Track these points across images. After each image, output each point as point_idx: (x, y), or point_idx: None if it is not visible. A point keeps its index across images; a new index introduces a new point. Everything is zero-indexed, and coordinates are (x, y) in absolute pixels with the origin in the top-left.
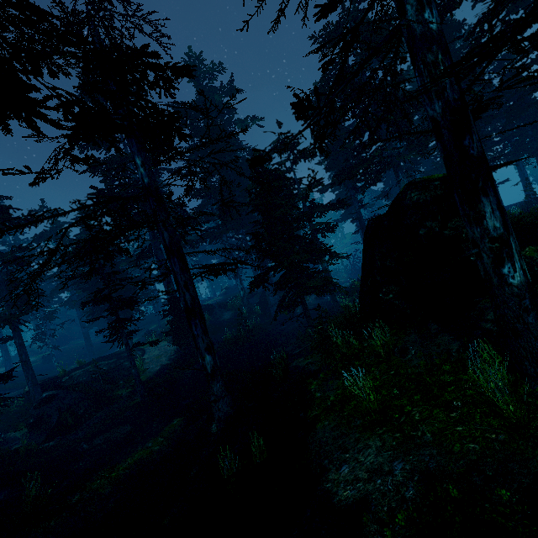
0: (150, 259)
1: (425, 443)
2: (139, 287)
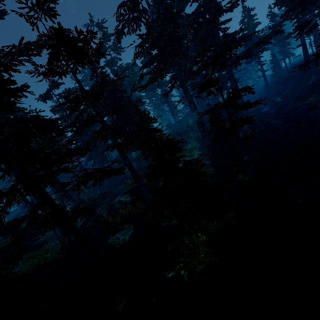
0: None
1: None
2: None
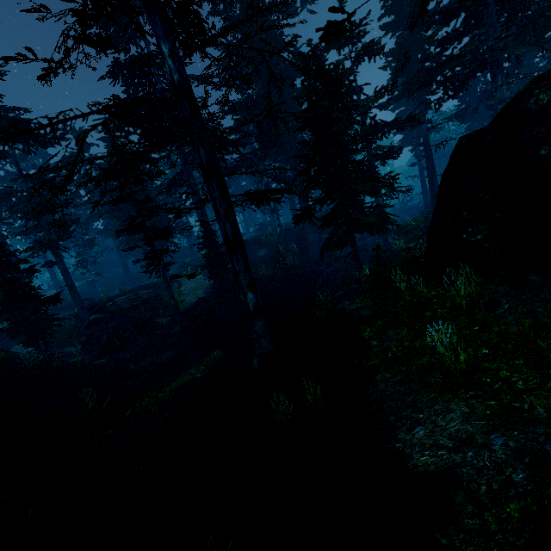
0: (181, 189)
1: (537, 419)
2: (173, 216)
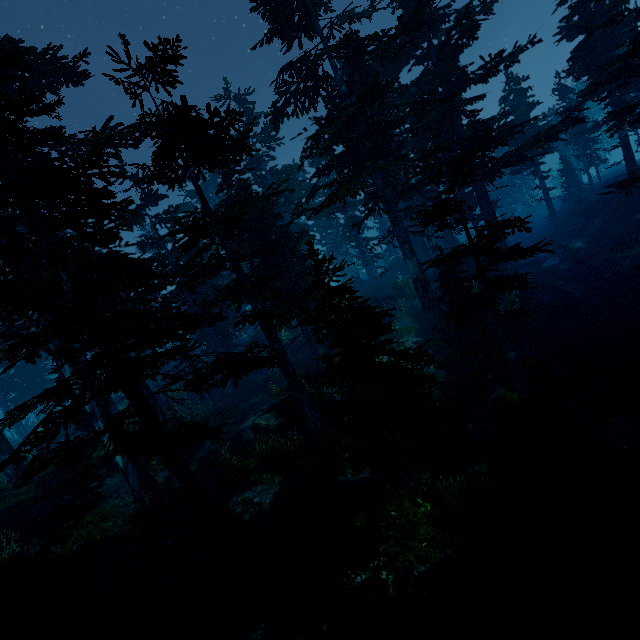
0: None
1: None
2: None
